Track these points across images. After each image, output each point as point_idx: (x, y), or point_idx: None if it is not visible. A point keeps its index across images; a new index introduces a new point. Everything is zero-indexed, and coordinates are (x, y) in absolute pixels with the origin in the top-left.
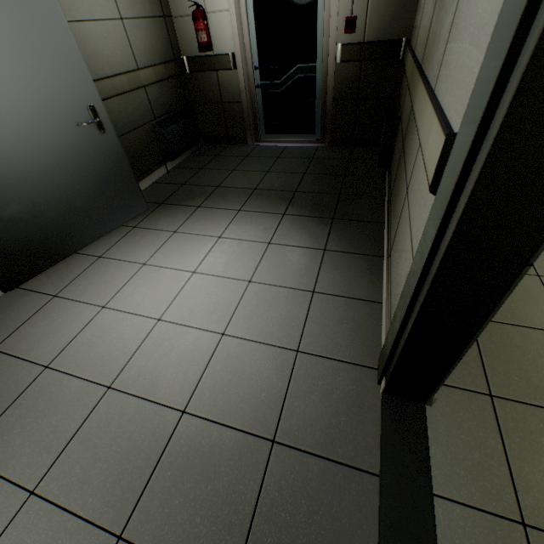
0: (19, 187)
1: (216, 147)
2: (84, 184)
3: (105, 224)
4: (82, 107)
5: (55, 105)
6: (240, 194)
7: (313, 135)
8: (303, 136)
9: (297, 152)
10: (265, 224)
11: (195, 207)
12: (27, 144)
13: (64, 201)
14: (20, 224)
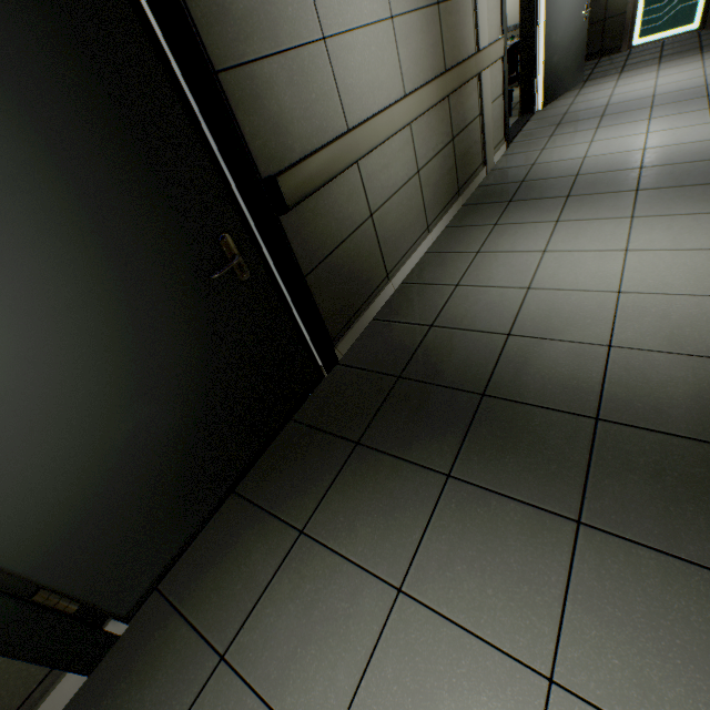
0: (559, 47)
1: (588, 62)
2: (572, 53)
3: (569, 85)
4: (583, 4)
5: (578, 2)
6: (649, 62)
7: (691, 26)
8: (680, 30)
9: (678, 40)
10: (690, 59)
11: (618, 74)
12: (567, 23)
13: (565, 62)
14: (554, 70)
